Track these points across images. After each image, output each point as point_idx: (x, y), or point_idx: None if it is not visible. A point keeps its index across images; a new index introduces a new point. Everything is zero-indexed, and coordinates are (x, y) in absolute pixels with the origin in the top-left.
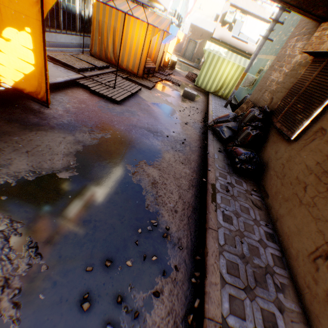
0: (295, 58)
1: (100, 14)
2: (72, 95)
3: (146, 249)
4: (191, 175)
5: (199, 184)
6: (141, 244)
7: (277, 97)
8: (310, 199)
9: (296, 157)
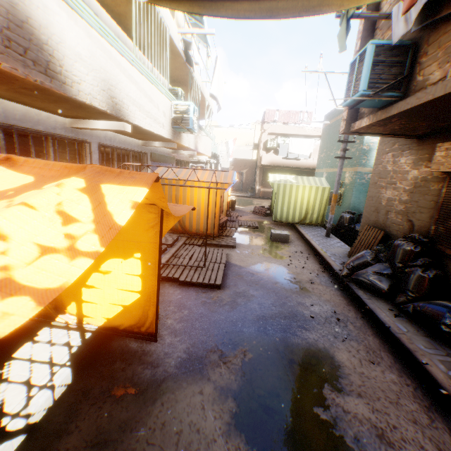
0: (409, 173)
1: None
2: (162, 300)
3: None
4: (404, 383)
5: (431, 398)
6: None
7: (418, 219)
8: None
9: None
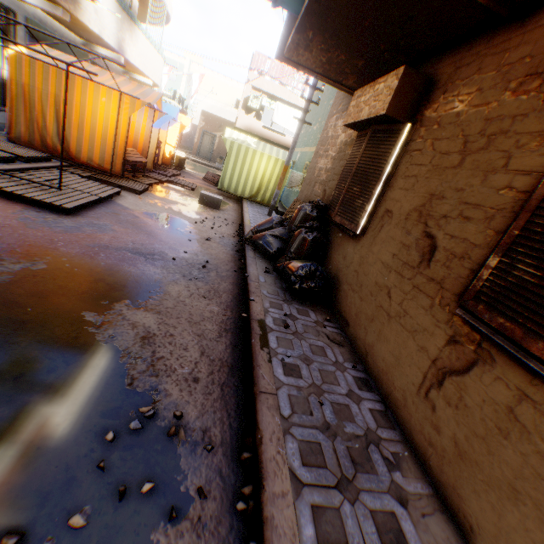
0: (340, 137)
1: (25, 73)
2: None
3: (127, 474)
4: (223, 314)
5: (238, 326)
6: (115, 464)
7: (330, 187)
8: (399, 306)
9: (369, 255)
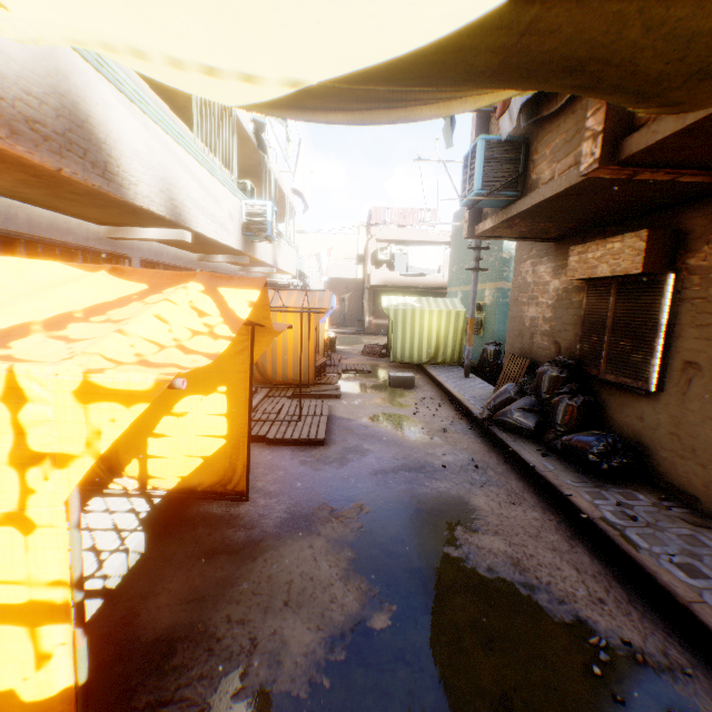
0: (551, 284)
1: None
2: None
3: (643, 704)
4: (548, 519)
5: (575, 529)
6: (624, 696)
7: (564, 339)
8: None
9: (684, 414)
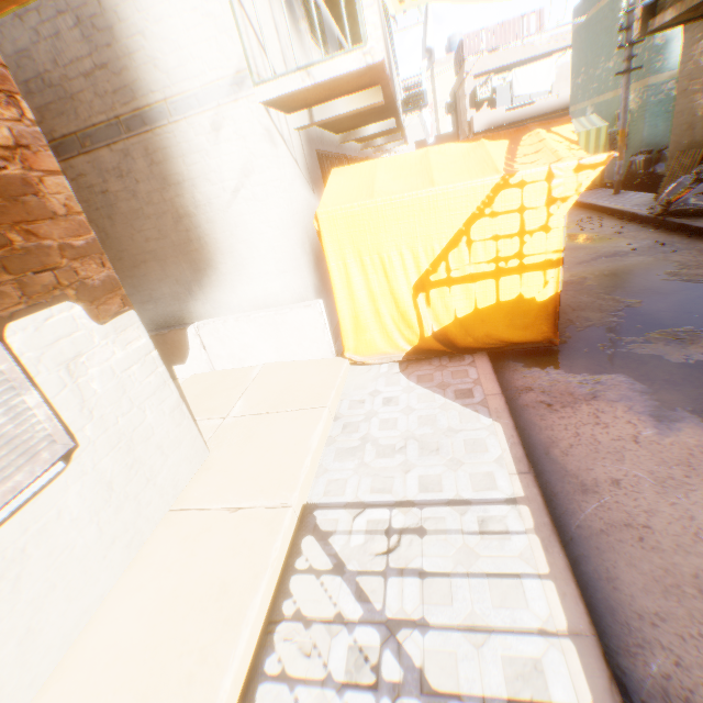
0: None
1: None
2: None
3: None
4: None
5: None
6: None
7: None
8: None
9: None
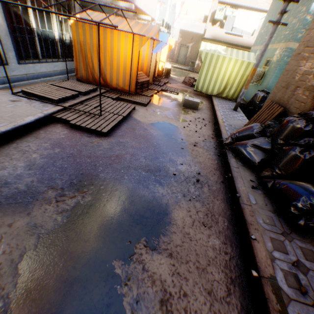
0: None
1: (80, 34)
2: (44, 137)
3: None
4: (224, 251)
5: (242, 271)
6: None
7: None
8: None
9: None
